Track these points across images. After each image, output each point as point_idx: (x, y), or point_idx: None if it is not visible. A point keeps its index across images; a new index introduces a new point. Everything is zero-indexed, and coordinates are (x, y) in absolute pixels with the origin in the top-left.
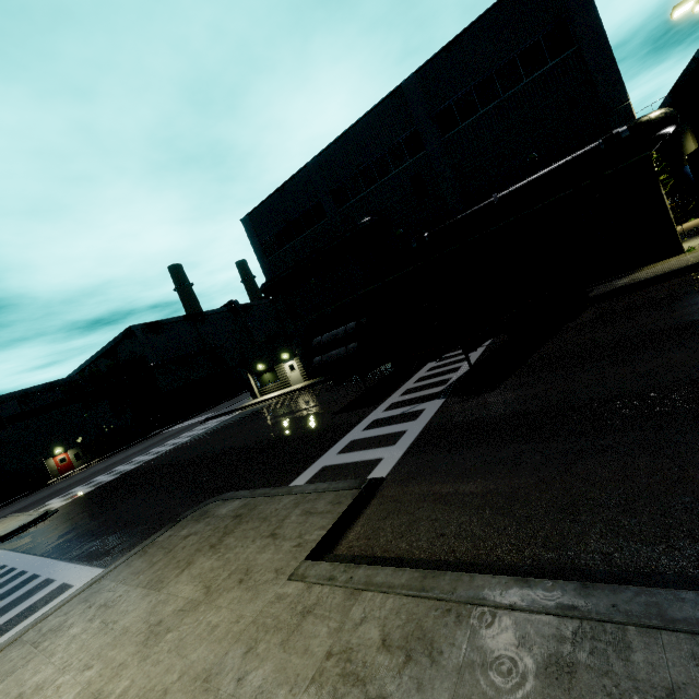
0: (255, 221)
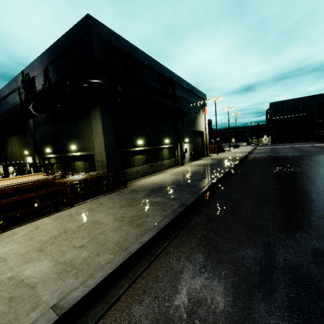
0: (273, 104)
